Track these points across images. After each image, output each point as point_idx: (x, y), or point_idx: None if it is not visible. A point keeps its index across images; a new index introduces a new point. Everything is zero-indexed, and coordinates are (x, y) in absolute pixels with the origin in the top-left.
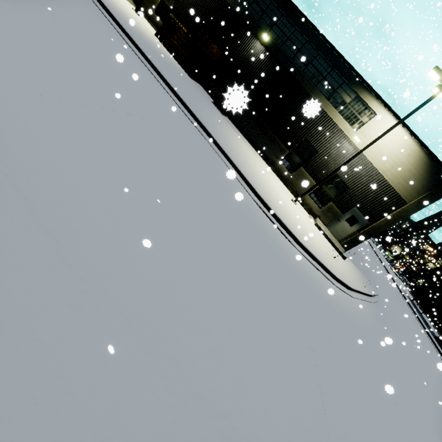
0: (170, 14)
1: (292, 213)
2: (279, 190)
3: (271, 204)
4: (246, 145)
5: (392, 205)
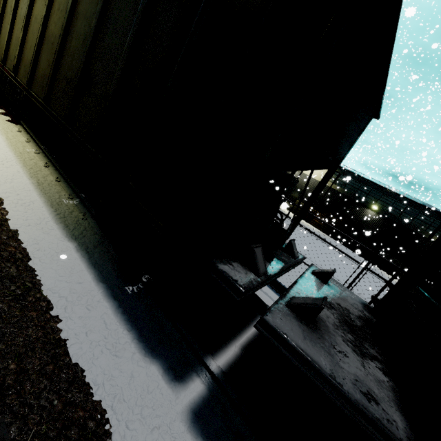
0: (296, 200)
1: None
2: None
3: None
4: None
5: None
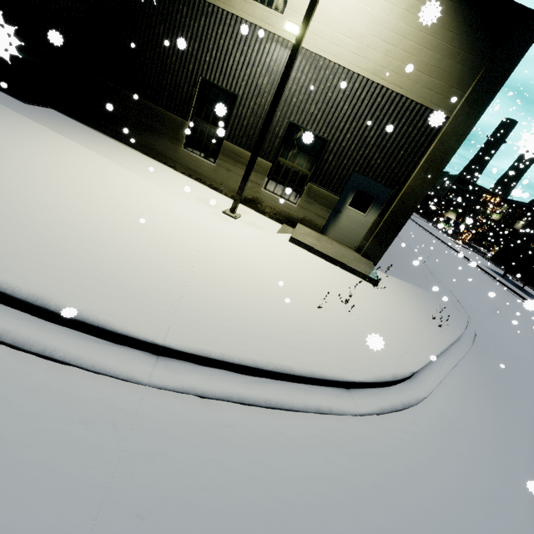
0: None
1: (192, 243)
2: (158, 203)
3: (25, 255)
4: (94, 142)
5: (421, 135)
